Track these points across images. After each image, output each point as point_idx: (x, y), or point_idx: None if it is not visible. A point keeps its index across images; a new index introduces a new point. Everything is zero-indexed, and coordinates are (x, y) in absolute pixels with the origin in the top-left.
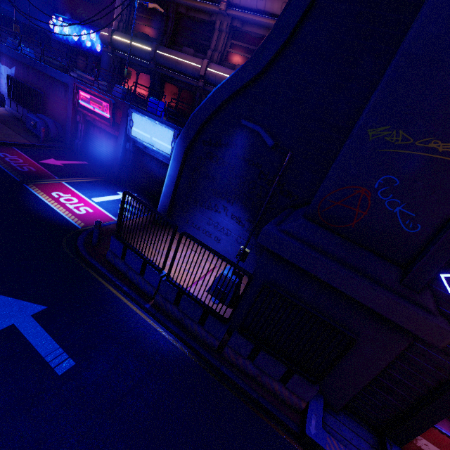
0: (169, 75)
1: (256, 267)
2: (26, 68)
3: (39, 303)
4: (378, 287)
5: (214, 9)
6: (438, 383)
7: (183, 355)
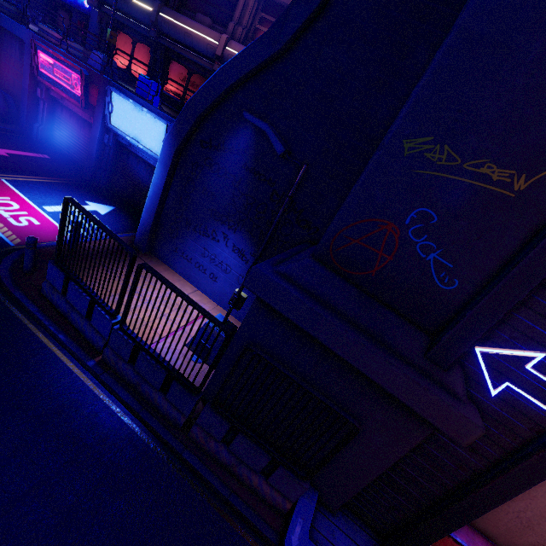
0: (176, 50)
1: (244, 320)
2: None
3: None
4: (395, 360)
5: None
6: (458, 484)
7: (131, 435)
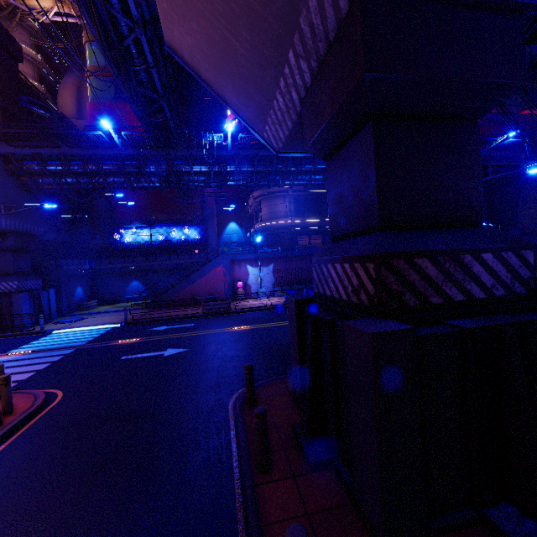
0: None
1: None
2: (288, 259)
3: None
4: None
5: None
6: None
7: None
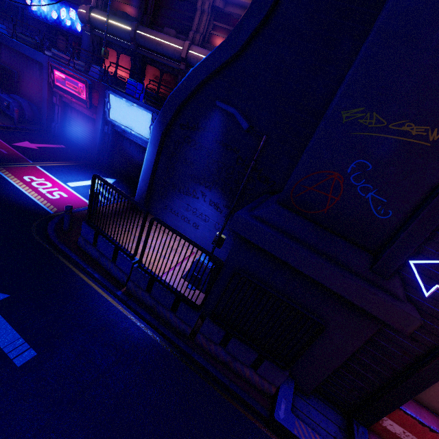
0: (150, 57)
1: (229, 254)
2: None
3: (1, 291)
4: (348, 273)
5: None
6: (404, 367)
7: (154, 342)
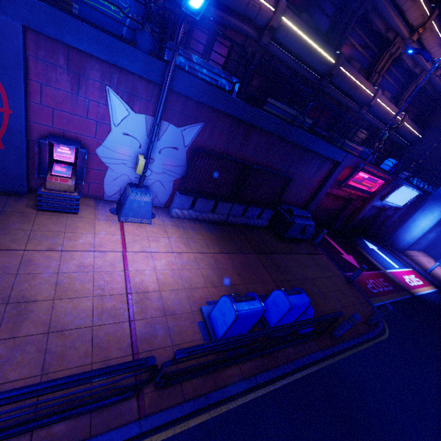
0: (333, 94)
1: None
2: (243, 130)
3: None
4: None
5: (404, 33)
6: None
7: None
